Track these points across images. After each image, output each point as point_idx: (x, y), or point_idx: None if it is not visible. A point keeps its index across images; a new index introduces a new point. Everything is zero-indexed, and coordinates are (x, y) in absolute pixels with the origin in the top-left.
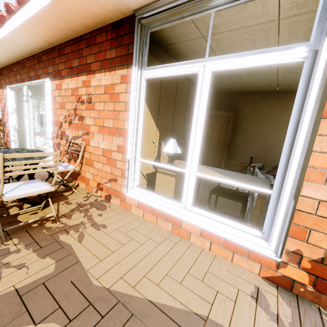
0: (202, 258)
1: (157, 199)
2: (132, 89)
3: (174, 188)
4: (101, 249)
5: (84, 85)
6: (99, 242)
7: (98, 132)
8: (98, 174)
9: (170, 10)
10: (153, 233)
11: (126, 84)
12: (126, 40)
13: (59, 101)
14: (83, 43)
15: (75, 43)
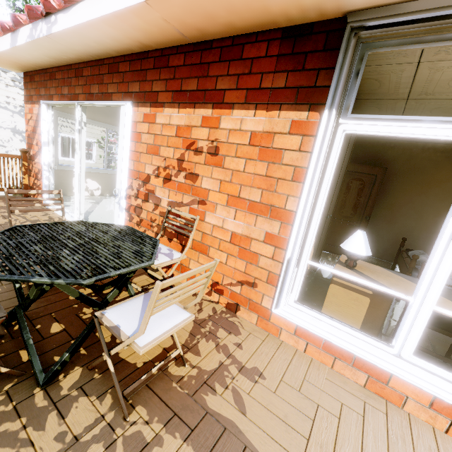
0: (446, 451)
1: (338, 330)
2: (315, 148)
3: (366, 313)
4: (286, 432)
5: (206, 123)
6: (273, 414)
7: (226, 203)
8: (217, 269)
9: (439, 23)
10: (340, 390)
11: (303, 136)
12: (315, 61)
13: (146, 142)
14: (211, 54)
15: (194, 52)
